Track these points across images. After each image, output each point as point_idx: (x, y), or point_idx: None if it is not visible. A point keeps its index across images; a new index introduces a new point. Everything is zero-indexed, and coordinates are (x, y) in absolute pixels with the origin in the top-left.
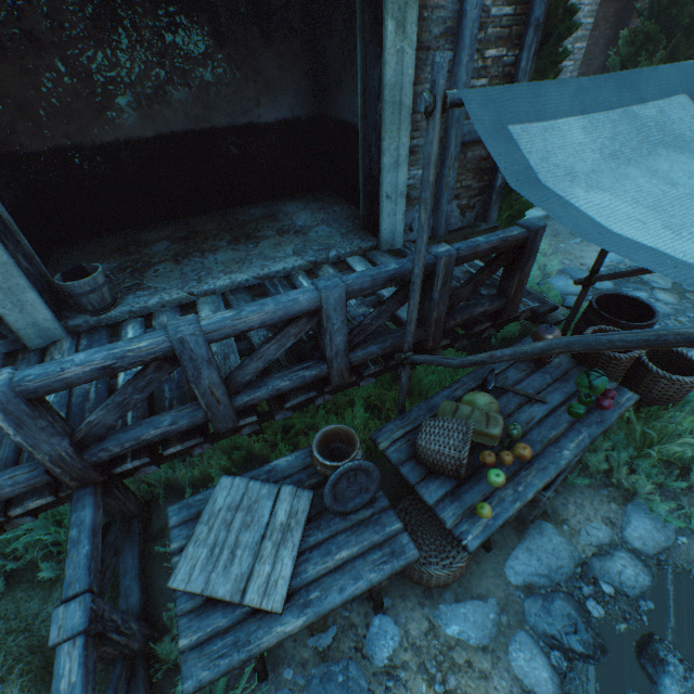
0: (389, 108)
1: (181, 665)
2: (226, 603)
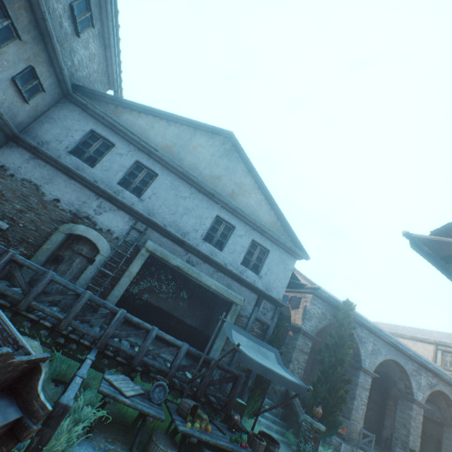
0: (221, 333)
1: (100, 385)
2: (114, 387)
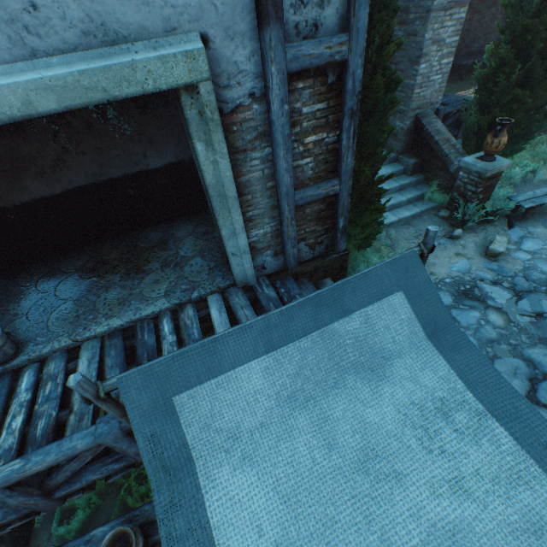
0: (217, 199)
1: None
2: None
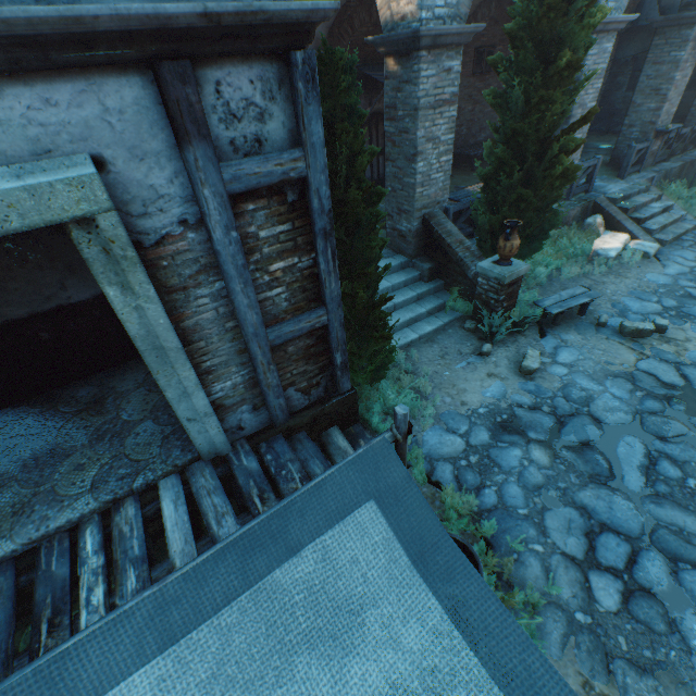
0: (151, 353)
1: None
2: None
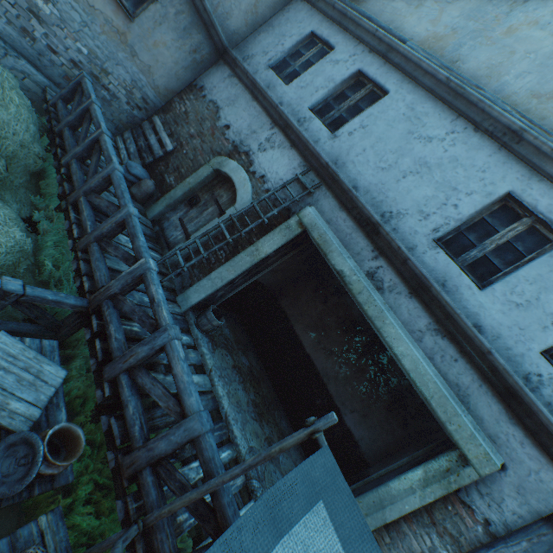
0: (375, 496)
1: None
2: None
